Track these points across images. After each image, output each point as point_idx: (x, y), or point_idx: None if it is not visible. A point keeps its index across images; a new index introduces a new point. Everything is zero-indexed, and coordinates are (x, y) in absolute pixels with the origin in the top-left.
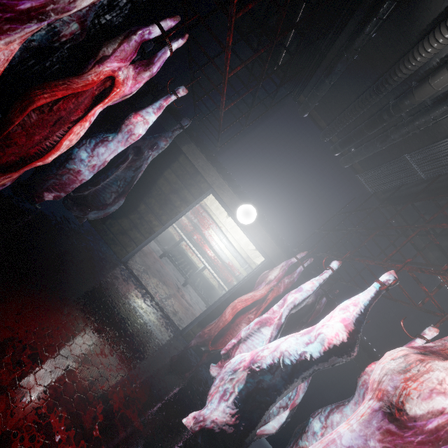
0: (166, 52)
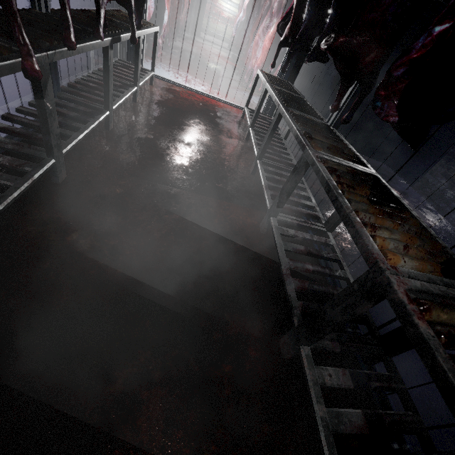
0: None
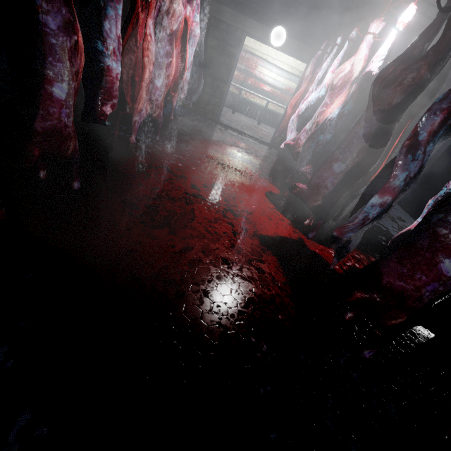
0: None
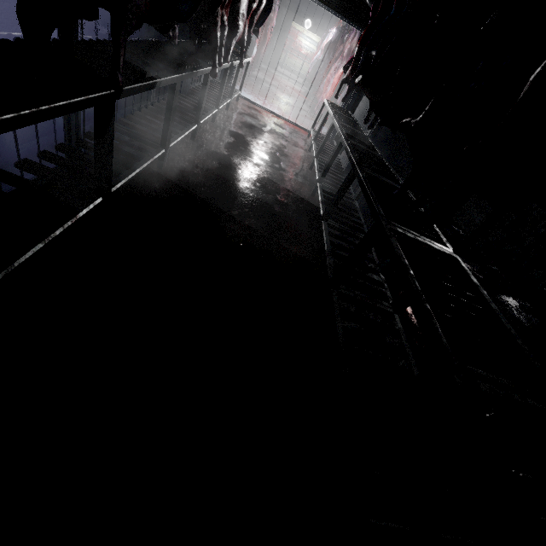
0: (278, 7)
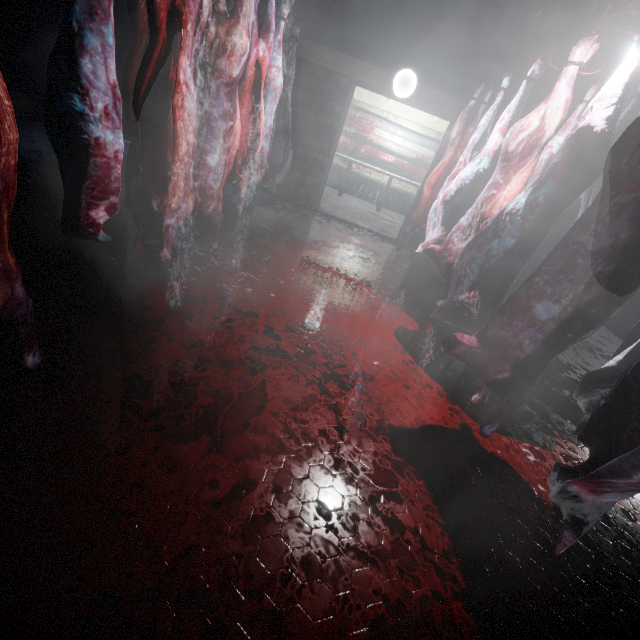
0: (272, 5)
